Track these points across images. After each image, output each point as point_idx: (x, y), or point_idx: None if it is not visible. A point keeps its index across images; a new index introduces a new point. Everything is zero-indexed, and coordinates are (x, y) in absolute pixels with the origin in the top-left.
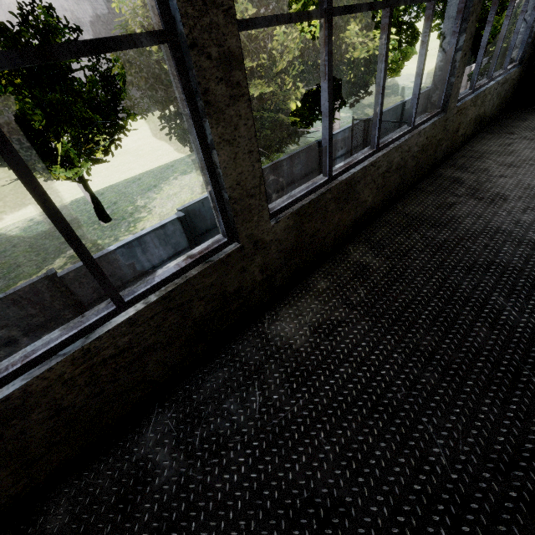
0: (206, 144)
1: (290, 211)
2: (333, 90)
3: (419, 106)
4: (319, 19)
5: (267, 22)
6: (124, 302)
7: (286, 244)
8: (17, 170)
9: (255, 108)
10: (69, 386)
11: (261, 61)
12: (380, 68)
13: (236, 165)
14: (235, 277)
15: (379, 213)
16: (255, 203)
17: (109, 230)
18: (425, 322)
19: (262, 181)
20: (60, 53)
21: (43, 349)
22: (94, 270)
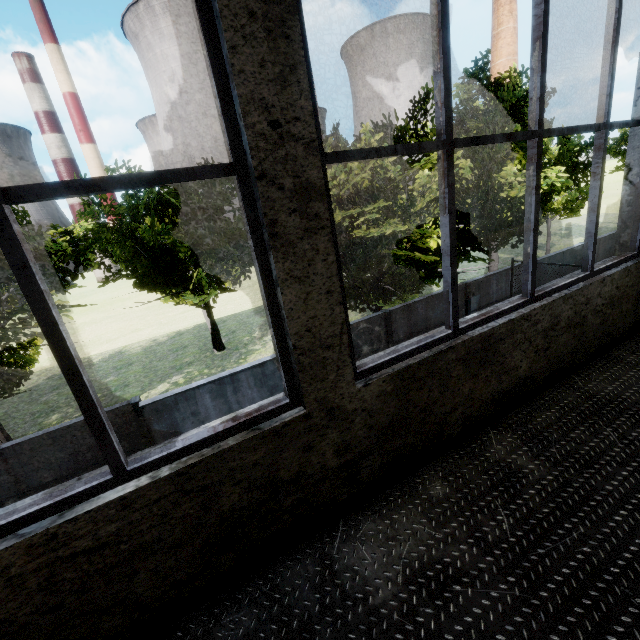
0: (270, 280)
1: (388, 371)
2: (483, 229)
3: (610, 248)
4: (437, 151)
5: (363, 155)
6: (126, 470)
7: (380, 417)
8: (31, 297)
9: (387, 245)
10: (15, 587)
11: (400, 201)
12: (529, 201)
13: (308, 306)
14: (293, 457)
15: (543, 387)
16: (332, 356)
17: (219, 359)
18: (637, 624)
19: (345, 329)
20: (110, 184)
21: (1, 521)
22: (93, 422)
